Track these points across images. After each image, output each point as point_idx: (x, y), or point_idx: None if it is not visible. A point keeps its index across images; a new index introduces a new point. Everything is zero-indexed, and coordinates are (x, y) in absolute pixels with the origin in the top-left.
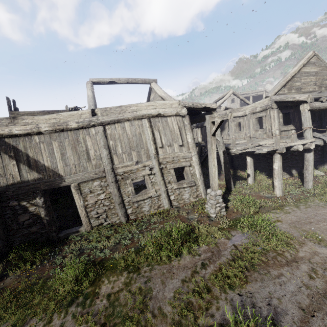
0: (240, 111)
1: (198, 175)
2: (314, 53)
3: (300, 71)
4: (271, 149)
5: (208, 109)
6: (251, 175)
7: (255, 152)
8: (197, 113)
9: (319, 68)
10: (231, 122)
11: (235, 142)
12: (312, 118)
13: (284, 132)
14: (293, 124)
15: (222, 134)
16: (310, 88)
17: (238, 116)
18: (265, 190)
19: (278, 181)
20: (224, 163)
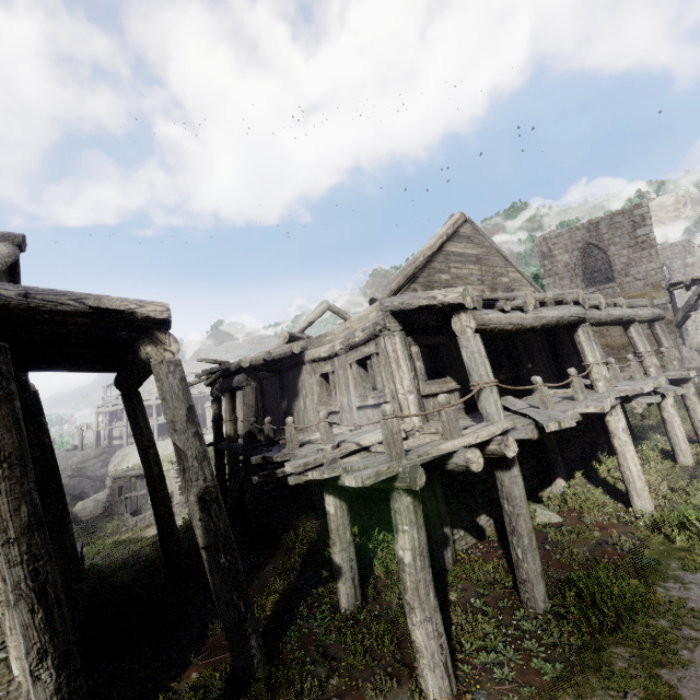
0: (325, 342)
1: (20, 666)
2: (464, 217)
3: (444, 249)
4: (368, 482)
5: (129, 321)
6: (345, 570)
7: (340, 479)
8: (128, 342)
9: (481, 248)
10: (309, 374)
11: (297, 438)
12: (494, 359)
13: (435, 397)
14: (452, 375)
15: (295, 409)
16: (473, 289)
17: (321, 358)
18: (393, 655)
19: (422, 621)
20: (209, 551)
